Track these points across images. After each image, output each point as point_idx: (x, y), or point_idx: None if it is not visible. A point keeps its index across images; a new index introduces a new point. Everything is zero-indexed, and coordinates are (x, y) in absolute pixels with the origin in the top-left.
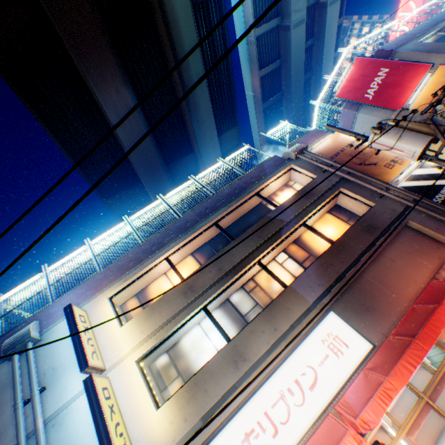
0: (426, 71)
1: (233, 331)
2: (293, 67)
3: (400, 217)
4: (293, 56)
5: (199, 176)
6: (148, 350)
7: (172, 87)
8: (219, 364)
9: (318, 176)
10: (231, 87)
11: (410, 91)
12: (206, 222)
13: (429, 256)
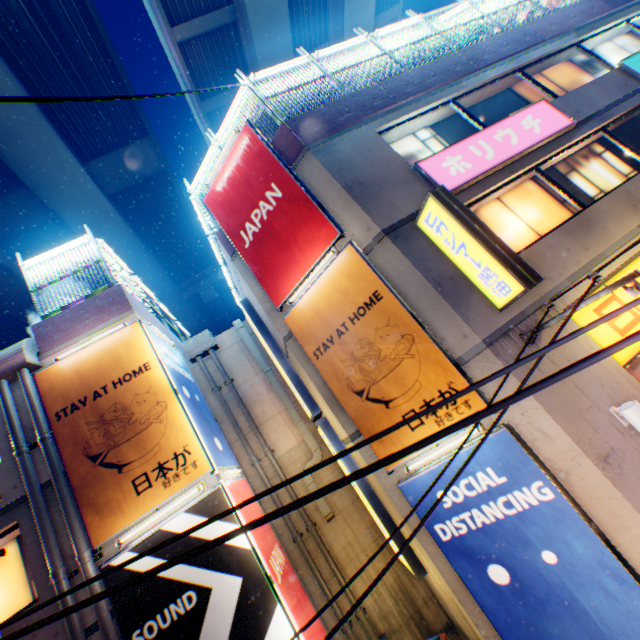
0: (330, 244)
1: None
2: (258, 36)
3: None
4: (253, 9)
5: None
6: None
7: None
8: None
9: (4, 463)
10: (109, 51)
11: (300, 273)
12: None
13: None
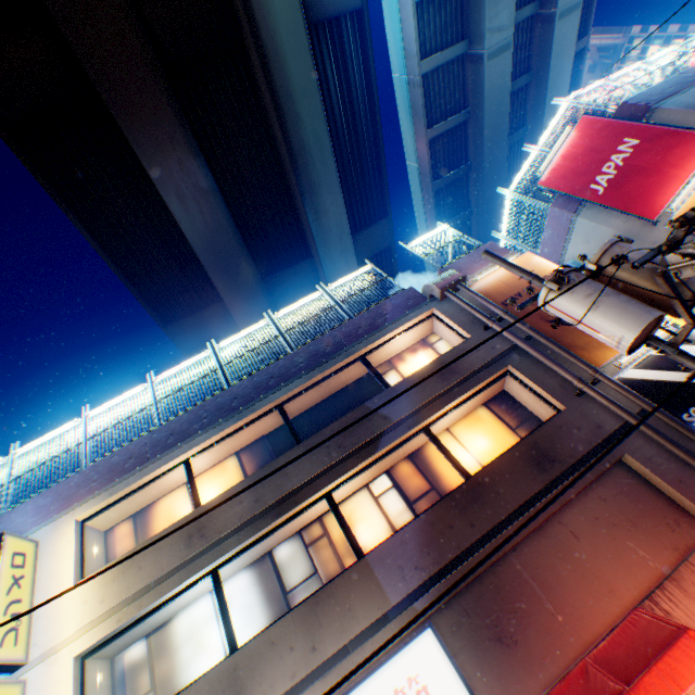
0: None
1: (262, 620)
2: (487, 124)
3: (608, 443)
4: (487, 105)
5: (280, 313)
6: (101, 638)
7: (277, 157)
8: None
9: (473, 337)
10: (380, 156)
11: (676, 184)
12: (264, 404)
13: (654, 540)
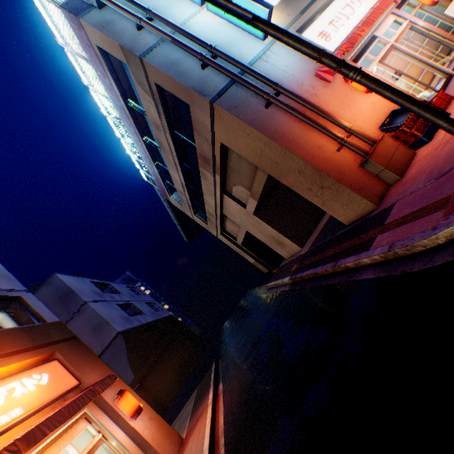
0: None
1: None
2: None
3: None
4: None
5: None
6: None
7: None
8: None
9: None
10: None
11: None
12: None
13: None
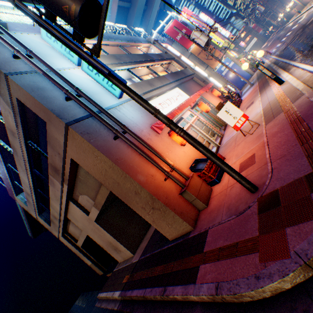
0: None
1: None
2: (137, 14)
3: (192, 75)
4: (138, 7)
5: None
6: None
7: None
8: (144, 84)
9: (163, 54)
10: None
11: (192, 43)
12: (116, 42)
13: (199, 87)
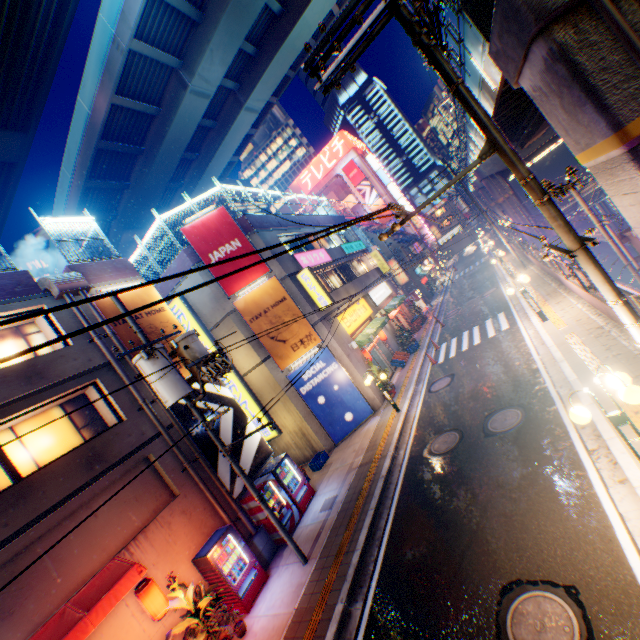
0: (266, 274)
1: None
2: (172, 134)
3: (146, 446)
4: (178, 122)
5: None
6: None
7: None
8: None
9: (77, 346)
10: (48, 71)
11: (247, 282)
12: None
13: (146, 508)
